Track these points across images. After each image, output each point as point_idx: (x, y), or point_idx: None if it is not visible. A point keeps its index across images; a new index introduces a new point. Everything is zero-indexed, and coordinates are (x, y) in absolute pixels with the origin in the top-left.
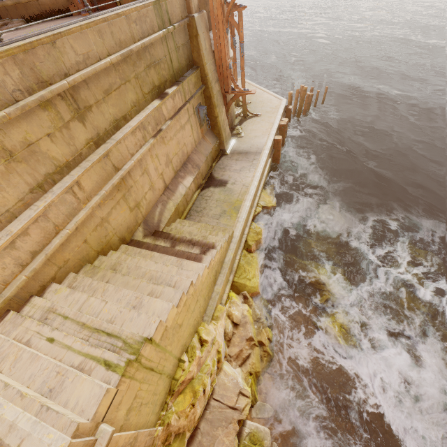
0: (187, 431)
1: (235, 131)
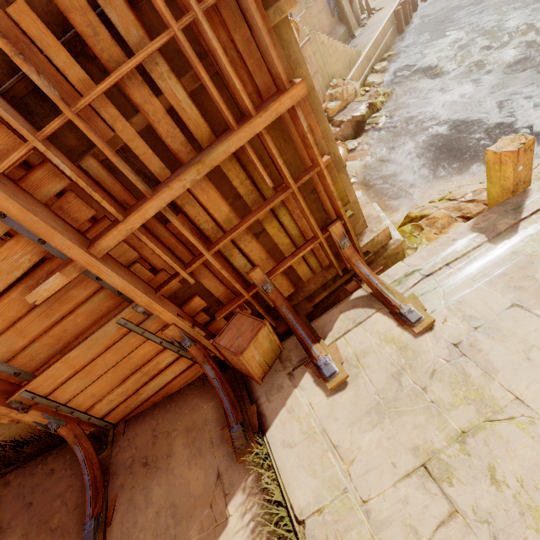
0: (340, 101)
1: (361, 25)
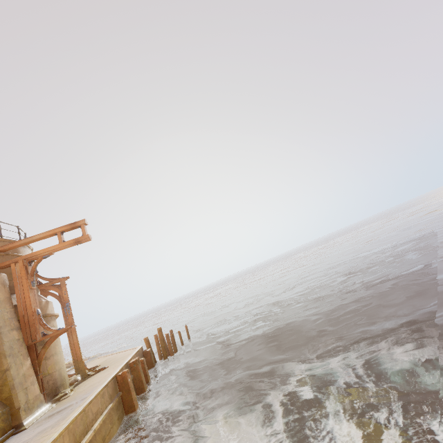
0: None
1: (59, 395)
